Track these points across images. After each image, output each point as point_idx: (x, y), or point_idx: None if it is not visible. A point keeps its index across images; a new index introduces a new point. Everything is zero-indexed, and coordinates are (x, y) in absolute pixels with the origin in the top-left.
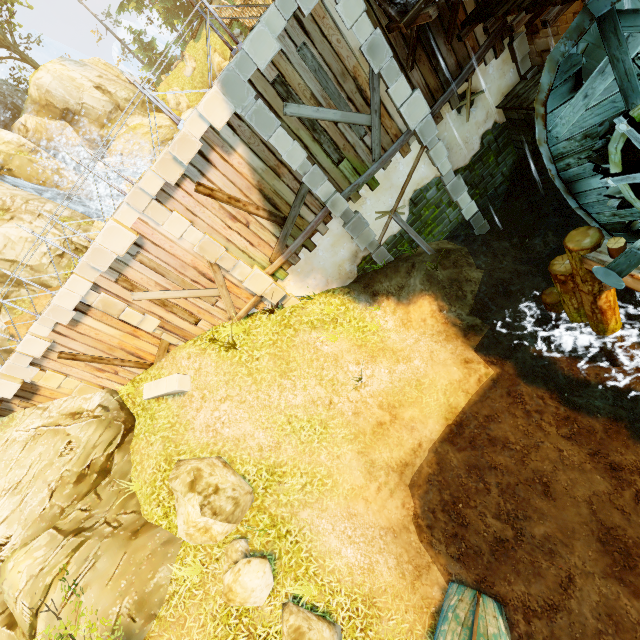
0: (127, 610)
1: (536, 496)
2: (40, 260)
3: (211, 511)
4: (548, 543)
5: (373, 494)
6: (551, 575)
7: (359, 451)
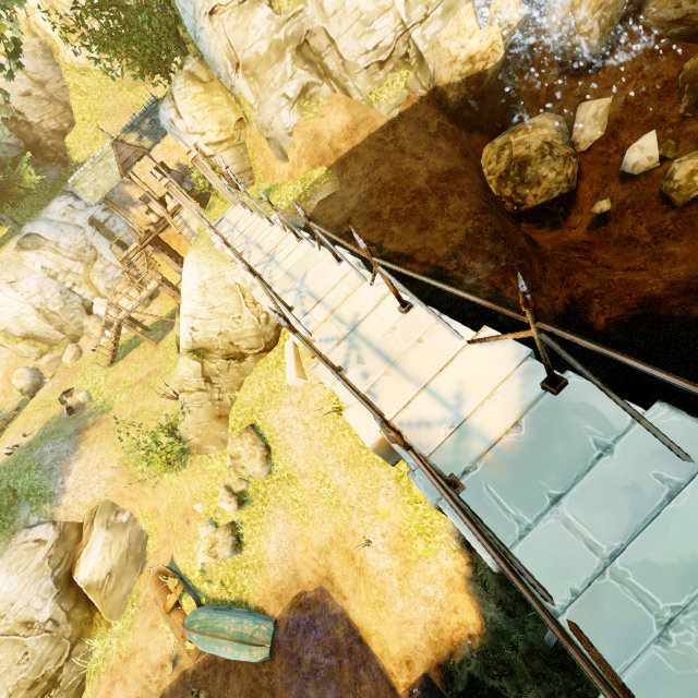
0: (194, 442)
1: (333, 695)
2: (357, 55)
3: (234, 470)
4: (305, 697)
5: (311, 555)
6: (288, 696)
7: (332, 539)
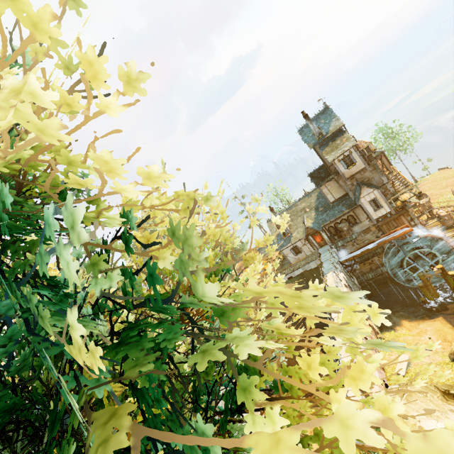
0: None
1: None
2: None
3: None
4: None
5: None
6: None
7: None
